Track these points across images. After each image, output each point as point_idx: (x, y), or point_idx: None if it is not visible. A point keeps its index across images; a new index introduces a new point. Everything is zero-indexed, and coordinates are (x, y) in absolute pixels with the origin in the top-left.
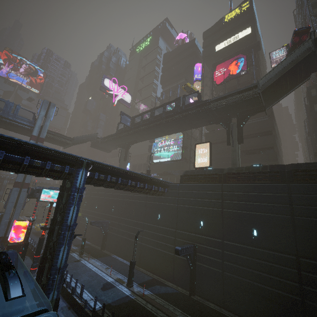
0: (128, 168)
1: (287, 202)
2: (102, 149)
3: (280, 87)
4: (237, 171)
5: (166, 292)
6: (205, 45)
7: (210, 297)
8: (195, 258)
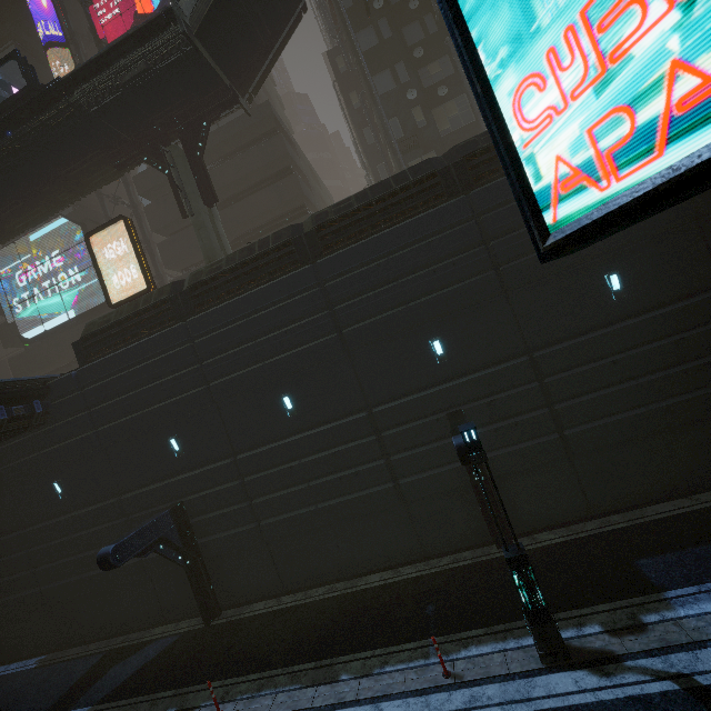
0: None
1: (322, 305)
2: None
3: (245, 24)
4: (211, 274)
5: (138, 668)
6: None
7: (255, 592)
8: (191, 535)
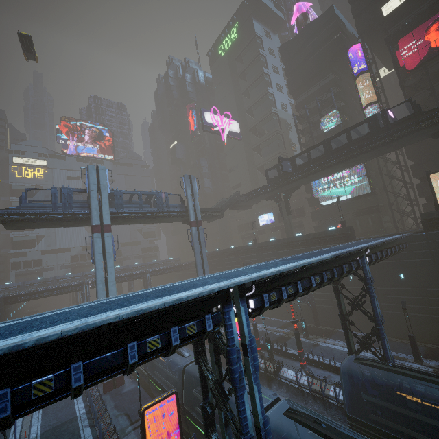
0: (272, 220)
1: None
2: (243, 208)
3: None
4: None
5: None
6: (357, 11)
7: None
8: None
